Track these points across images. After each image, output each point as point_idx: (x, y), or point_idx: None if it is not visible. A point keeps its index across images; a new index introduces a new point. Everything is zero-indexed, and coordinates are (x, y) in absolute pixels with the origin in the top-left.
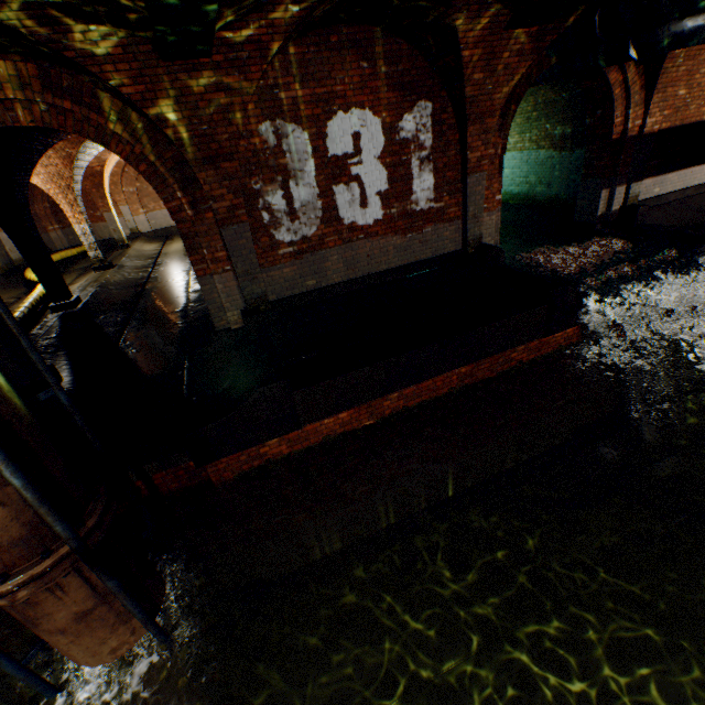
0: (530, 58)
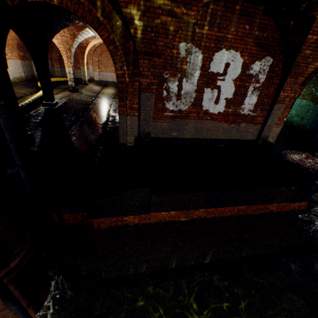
0: None
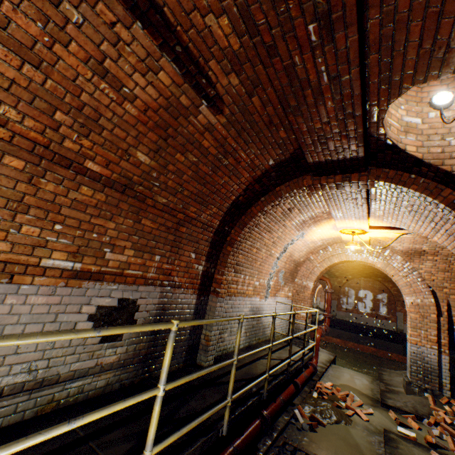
0: None
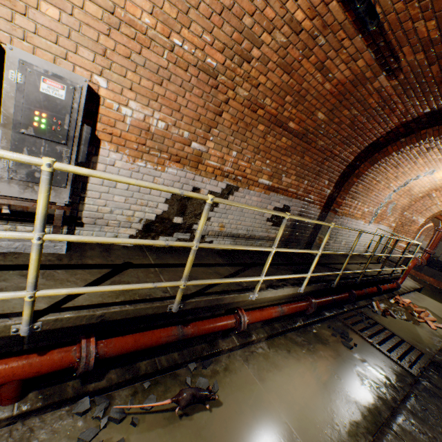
0: None
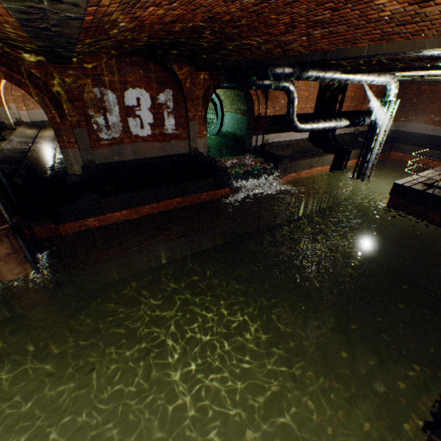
0: (209, 82)
